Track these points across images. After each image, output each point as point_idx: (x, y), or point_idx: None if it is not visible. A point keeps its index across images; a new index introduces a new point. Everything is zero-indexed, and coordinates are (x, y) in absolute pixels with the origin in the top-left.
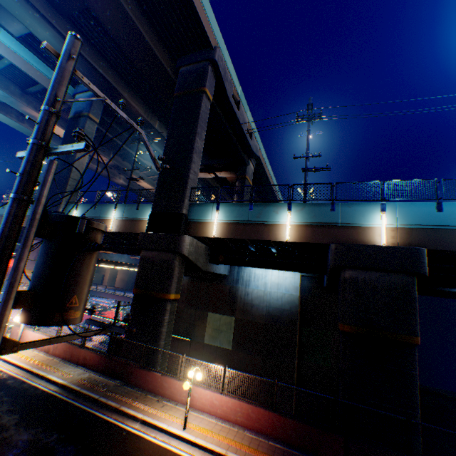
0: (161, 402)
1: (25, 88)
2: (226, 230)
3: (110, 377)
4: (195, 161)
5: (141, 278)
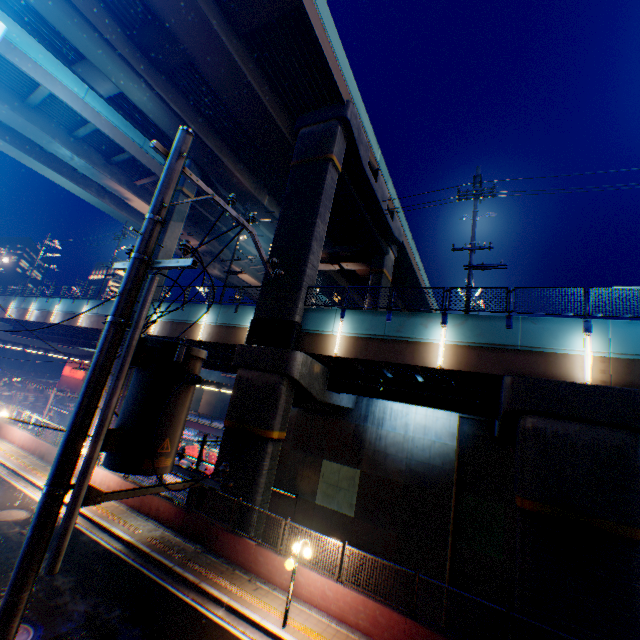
0: (253, 582)
1: (109, 157)
2: (353, 347)
3: (188, 539)
4: (314, 251)
5: (235, 406)
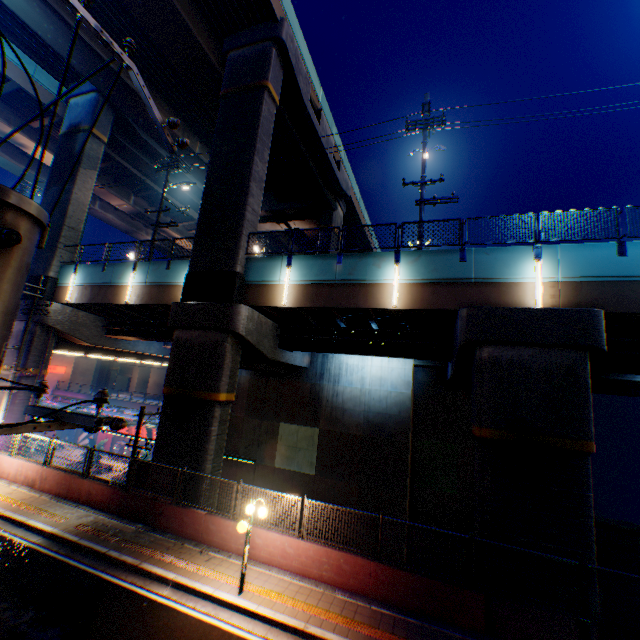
0: (206, 554)
1: None
2: (303, 295)
3: (127, 521)
4: (254, 193)
5: (175, 371)
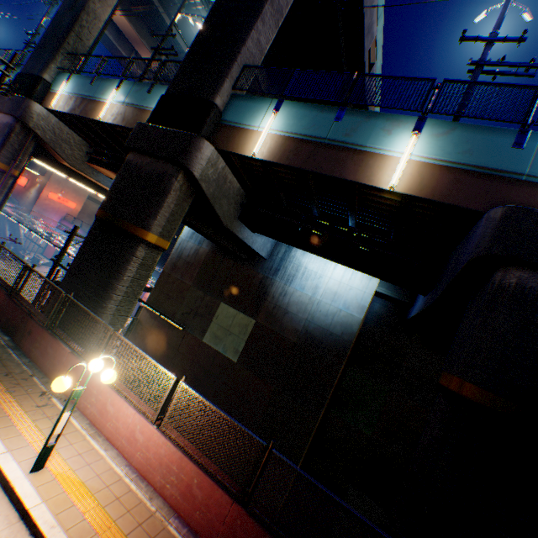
0: (46, 398)
1: None
2: (280, 149)
3: None
4: (266, 21)
5: (113, 195)
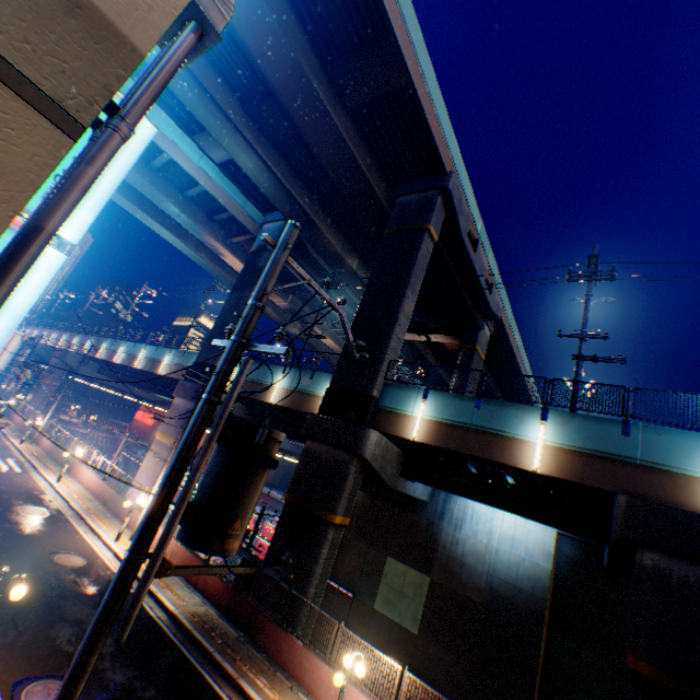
0: (295, 691)
1: (212, 215)
2: (434, 432)
3: (231, 623)
4: (401, 322)
5: (299, 479)
